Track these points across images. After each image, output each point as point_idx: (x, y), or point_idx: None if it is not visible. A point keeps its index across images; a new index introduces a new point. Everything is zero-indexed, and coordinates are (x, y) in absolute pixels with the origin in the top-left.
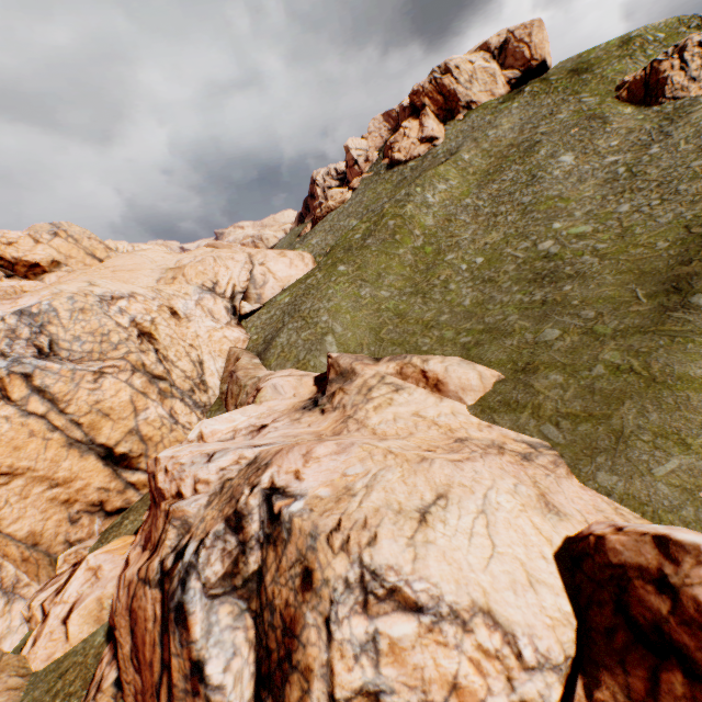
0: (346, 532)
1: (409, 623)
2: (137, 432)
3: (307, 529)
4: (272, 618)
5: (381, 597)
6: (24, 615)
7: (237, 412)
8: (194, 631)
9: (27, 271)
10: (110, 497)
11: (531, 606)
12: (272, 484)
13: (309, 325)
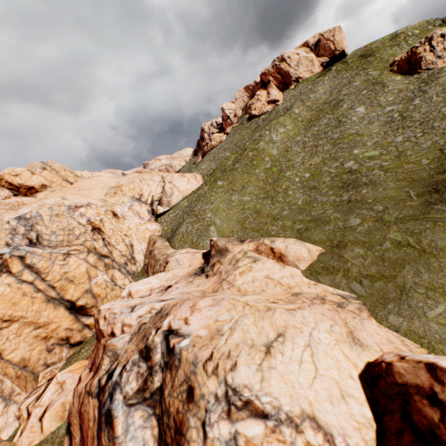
0: (216, 361)
1: (259, 426)
2: (90, 291)
3: (191, 359)
4: (168, 420)
5: (239, 407)
6: (16, 414)
7: (153, 278)
8: (117, 429)
9: (27, 191)
10: (73, 334)
11: (343, 413)
12: (169, 327)
13: (199, 219)
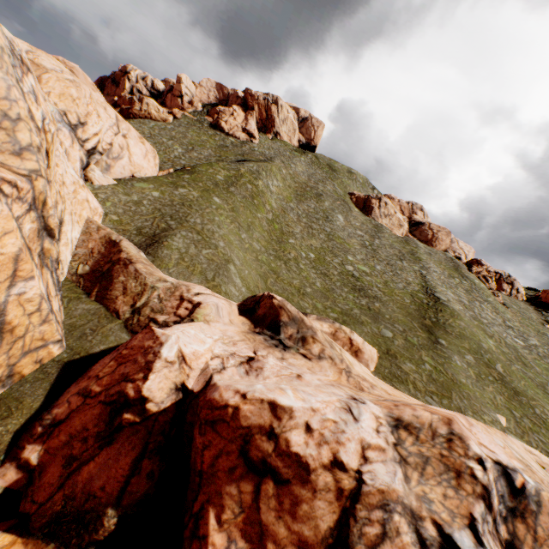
0: None
1: None
2: None
3: None
4: None
5: None
6: None
7: (199, 330)
8: None
9: None
10: None
11: None
12: (490, 457)
13: (209, 244)
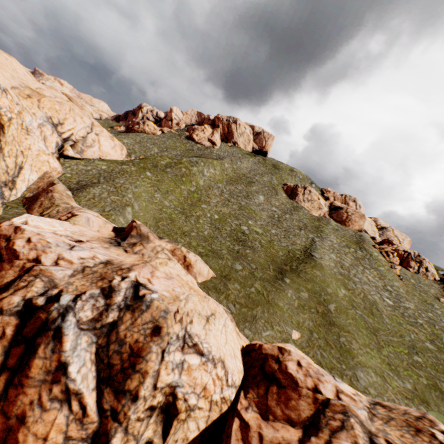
0: (181, 315)
1: (197, 359)
2: None
3: (163, 307)
4: (120, 348)
5: (190, 346)
6: None
7: (57, 222)
8: (66, 345)
9: None
10: None
11: (234, 363)
12: (137, 280)
13: (119, 193)
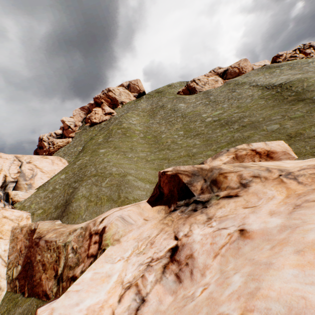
0: None
1: None
2: None
3: None
4: None
5: None
6: None
7: (100, 263)
8: None
9: None
10: None
11: None
12: None
13: (105, 177)
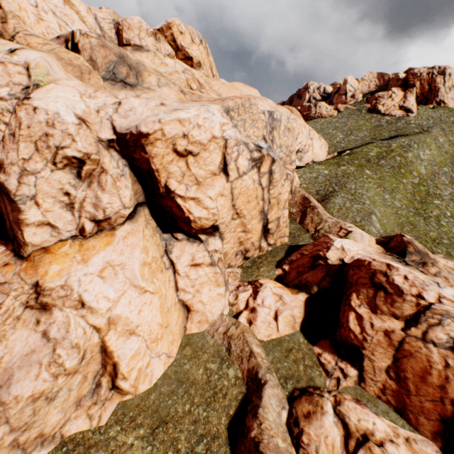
0: None
1: None
2: (279, 220)
3: None
4: None
5: None
6: (229, 301)
7: (350, 242)
8: None
9: (182, 59)
10: (251, 249)
11: None
12: None
13: (358, 201)
